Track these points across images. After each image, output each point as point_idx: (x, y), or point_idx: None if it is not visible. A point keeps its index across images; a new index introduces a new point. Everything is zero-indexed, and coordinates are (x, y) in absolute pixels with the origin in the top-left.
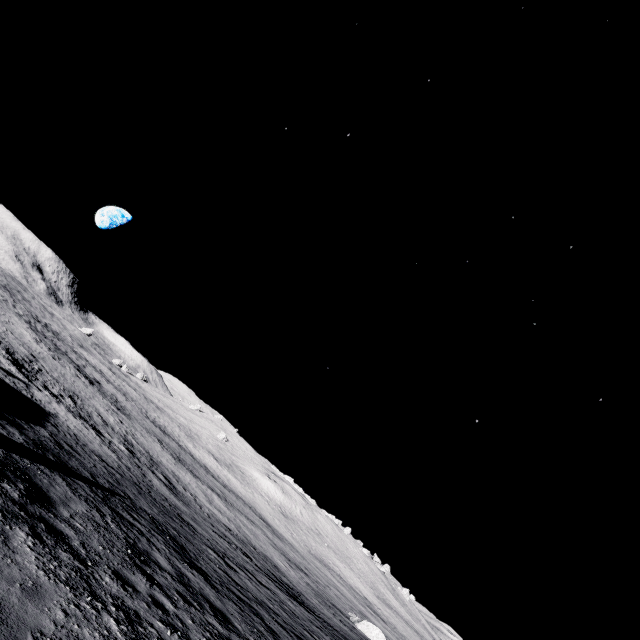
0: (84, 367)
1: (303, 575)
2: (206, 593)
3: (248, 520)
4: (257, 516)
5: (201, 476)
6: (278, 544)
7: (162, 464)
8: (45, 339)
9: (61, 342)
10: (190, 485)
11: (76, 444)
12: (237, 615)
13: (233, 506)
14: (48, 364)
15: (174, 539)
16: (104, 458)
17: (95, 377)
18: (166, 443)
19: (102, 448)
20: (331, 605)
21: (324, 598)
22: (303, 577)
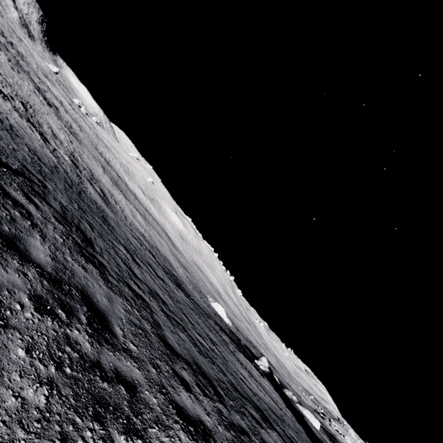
0: (45, 91)
1: (186, 272)
2: (91, 291)
3: (158, 234)
4: (164, 233)
5: (130, 199)
6: (174, 252)
7: (101, 182)
8: (6, 51)
9: (25, 63)
10: (121, 202)
11: (3, 129)
12: (123, 315)
13: (150, 223)
14: (3, 69)
15: (82, 232)
16: (39, 155)
17: (54, 103)
18: (108, 170)
19: (43, 149)
20: (199, 291)
21: (196, 286)
22: (186, 273)
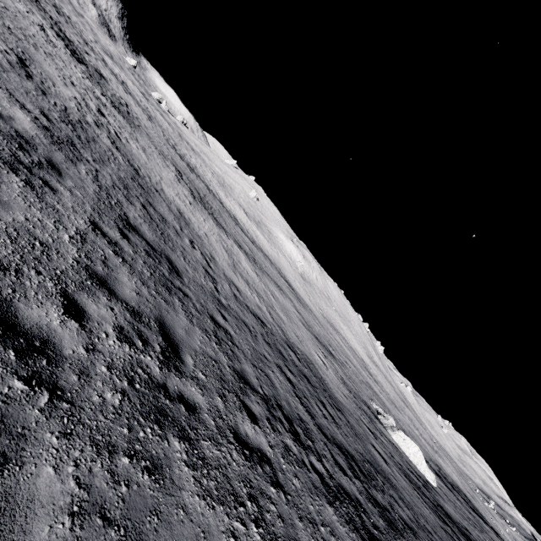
0: (86, 53)
1: (334, 363)
2: None
3: (277, 288)
4: (283, 279)
5: (228, 227)
6: (305, 316)
7: (160, 195)
8: None
9: (62, 18)
10: (207, 237)
11: None
12: None
13: (262, 269)
14: None
15: None
16: None
17: (101, 71)
18: (189, 178)
19: None
20: (366, 409)
21: (358, 398)
22: (336, 368)
